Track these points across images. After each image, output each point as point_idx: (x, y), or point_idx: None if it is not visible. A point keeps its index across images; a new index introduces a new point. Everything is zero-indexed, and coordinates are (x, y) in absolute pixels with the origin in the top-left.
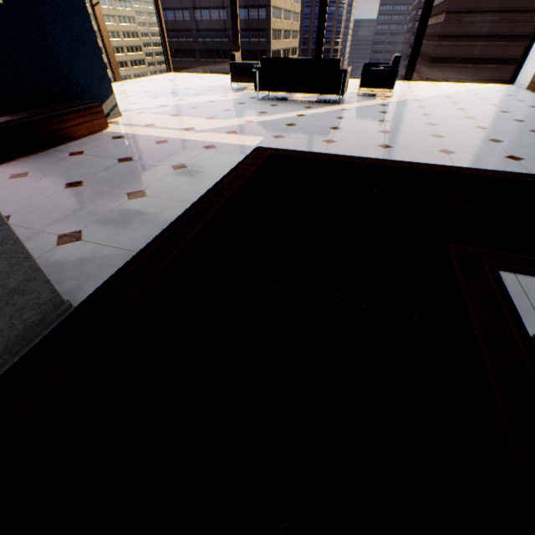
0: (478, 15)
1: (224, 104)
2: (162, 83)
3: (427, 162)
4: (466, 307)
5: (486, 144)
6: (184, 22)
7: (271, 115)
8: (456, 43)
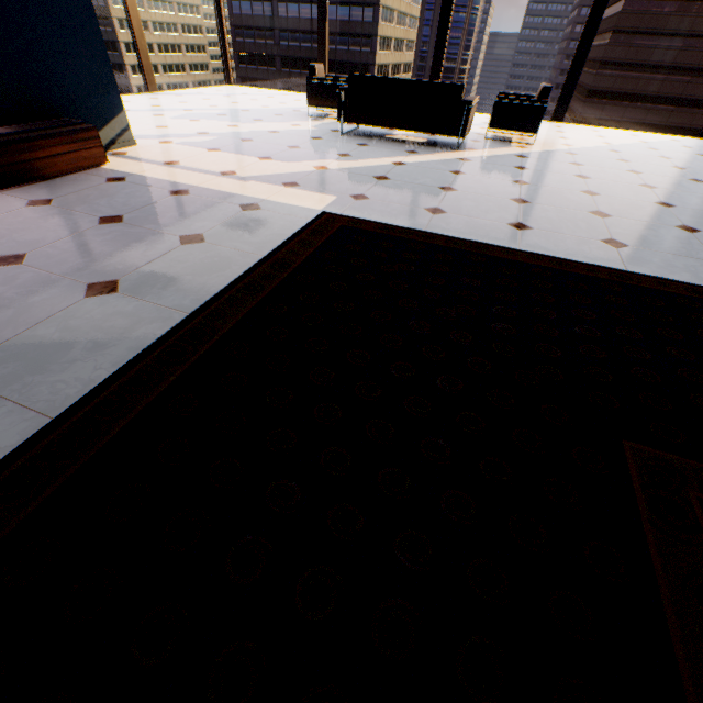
0: (655, 38)
1: (291, 138)
2: (213, 98)
3: (585, 260)
4: (666, 620)
5: (674, 233)
6: (263, 17)
7: (355, 160)
8: (623, 74)
